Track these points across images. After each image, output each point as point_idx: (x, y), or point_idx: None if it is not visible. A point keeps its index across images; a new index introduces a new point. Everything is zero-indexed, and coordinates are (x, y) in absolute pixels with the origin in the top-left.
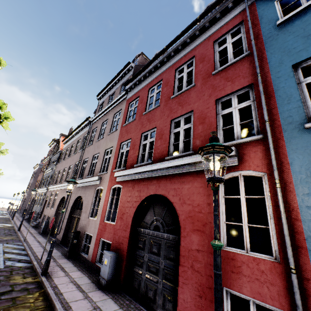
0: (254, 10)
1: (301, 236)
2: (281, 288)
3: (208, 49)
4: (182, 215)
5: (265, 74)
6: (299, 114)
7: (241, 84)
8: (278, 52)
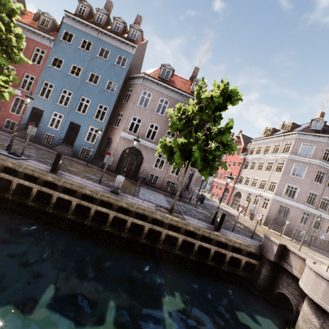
0: (50, 51)
1: (25, 113)
2: (18, 119)
3: (32, 47)
4: (0, 101)
5: (39, 77)
6: (38, 92)
7: (33, 74)
8: (45, 74)
